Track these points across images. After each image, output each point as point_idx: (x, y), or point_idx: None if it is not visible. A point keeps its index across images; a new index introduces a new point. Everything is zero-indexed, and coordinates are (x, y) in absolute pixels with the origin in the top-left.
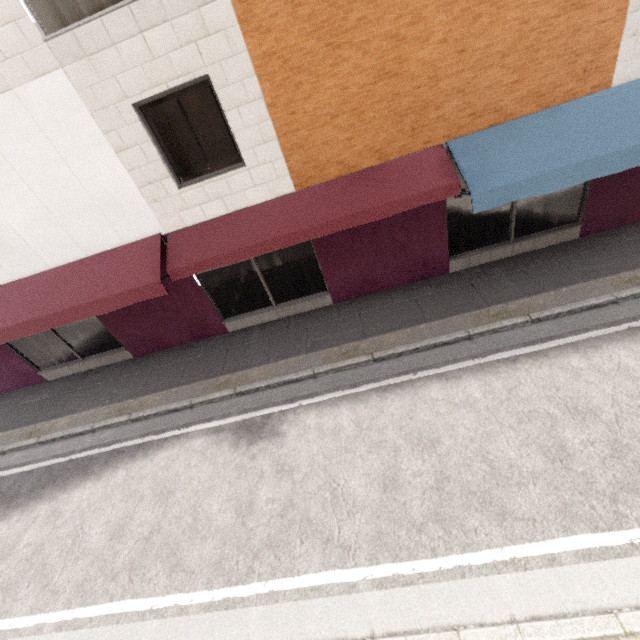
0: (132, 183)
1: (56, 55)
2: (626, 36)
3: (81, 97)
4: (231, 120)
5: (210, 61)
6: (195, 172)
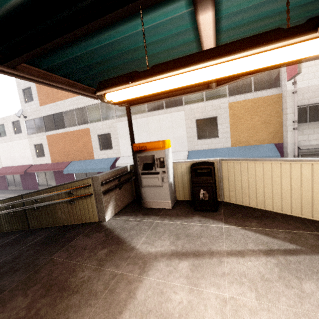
0: (31, 155)
1: (28, 137)
2: (94, 152)
3: (29, 142)
4: (44, 150)
5: (43, 142)
6: (40, 156)
